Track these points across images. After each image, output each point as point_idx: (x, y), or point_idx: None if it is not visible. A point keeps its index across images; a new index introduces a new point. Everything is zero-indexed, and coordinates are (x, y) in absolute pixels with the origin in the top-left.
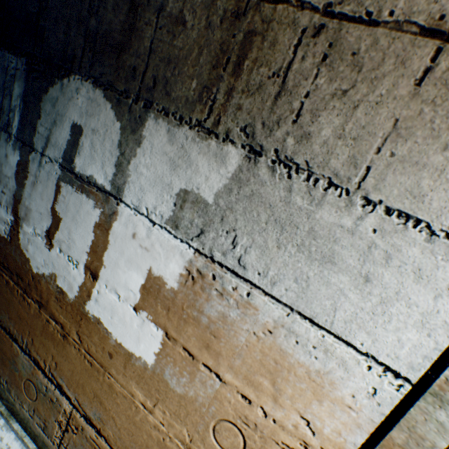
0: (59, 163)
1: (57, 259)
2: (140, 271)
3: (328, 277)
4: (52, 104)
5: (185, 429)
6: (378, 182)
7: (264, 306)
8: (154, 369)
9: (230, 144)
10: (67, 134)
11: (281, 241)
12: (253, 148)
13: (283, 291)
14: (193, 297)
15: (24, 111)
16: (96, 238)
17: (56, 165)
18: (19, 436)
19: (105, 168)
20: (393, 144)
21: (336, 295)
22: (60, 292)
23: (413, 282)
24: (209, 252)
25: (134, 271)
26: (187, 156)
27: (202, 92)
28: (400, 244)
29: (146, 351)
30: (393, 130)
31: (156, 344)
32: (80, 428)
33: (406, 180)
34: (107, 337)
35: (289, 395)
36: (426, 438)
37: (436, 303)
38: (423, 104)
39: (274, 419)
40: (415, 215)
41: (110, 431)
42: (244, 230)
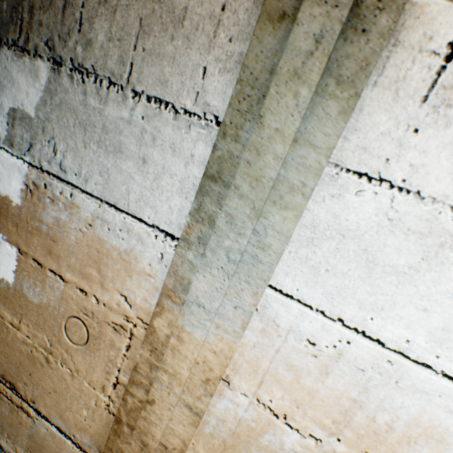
0: None
1: None
2: None
3: (121, 166)
4: None
5: (46, 336)
6: (139, 75)
7: (83, 204)
8: (15, 287)
9: (40, 59)
10: None
11: (87, 141)
12: (56, 60)
13: (94, 186)
14: (34, 209)
15: None
16: None
17: None
18: None
19: None
20: (143, 41)
21: (128, 180)
22: None
23: (172, 156)
24: (39, 163)
25: None
26: (11, 75)
27: (12, 13)
28: (160, 126)
29: (7, 272)
30: (141, 29)
31: (13, 262)
32: None
33: (156, 71)
34: None
35: (111, 278)
36: (185, 277)
37: (187, 170)
38: (154, 3)
39: (104, 303)
40: (165, 99)
41: None
42: (60, 137)
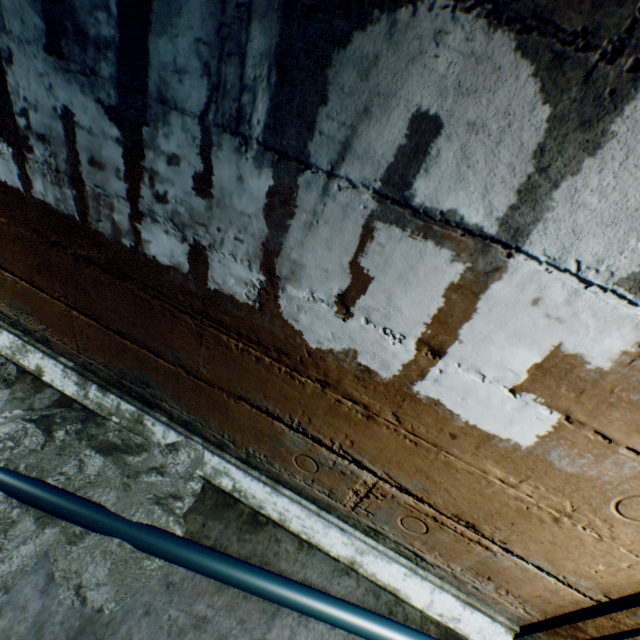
0: (372, 190)
1: (360, 332)
2: (536, 347)
3: None
4: (358, 72)
5: (567, 501)
6: None
7: None
8: (531, 450)
9: None
10: (398, 134)
11: None
12: None
13: None
14: (638, 379)
15: (281, 89)
16: (447, 305)
17: (364, 194)
18: (295, 500)
19: (489, 197)
20: None
21: None
22: (363, 371)
23: None
24: None
25: (522, 348)
26: None
27: None
28: None
29: (521, 434)
30: None
31: (542, 427)
32: (388, 496)
33: None
34: (450, 419)
35: None
36: None
37: None
38: None
39: None
40: None
41: (438, 499)
42: None
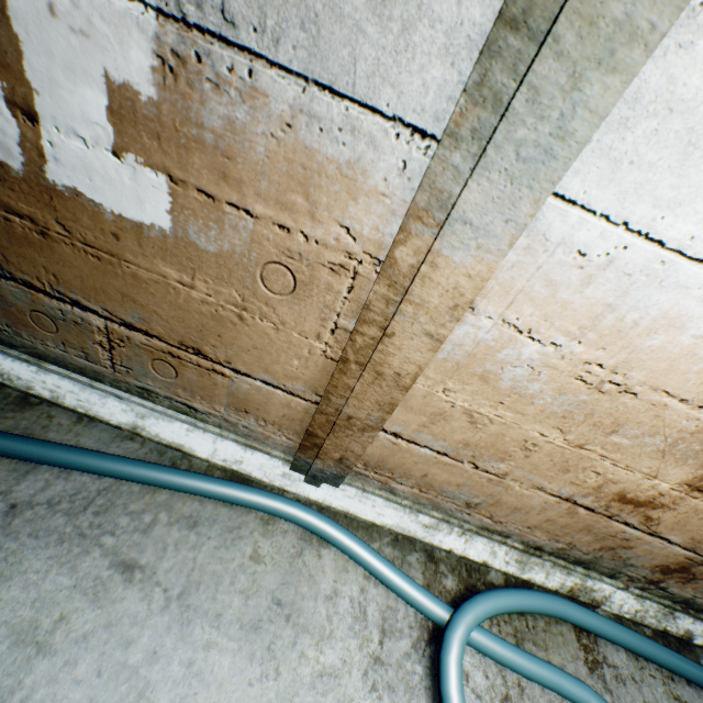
0: None
1: None
2: (94, 83)
3: (341, 7)
4: None
5: (234, 291)
6: None
7: (274, 89)
8: (176, 234)
9: None
10: None
11: None
12: None
13: (291, 53)
14: (183, 105)
15: None
16: None
17: None
18: (64, 376)
19: None
20: None
21: (353, 37)
22: None
23: None
24: (177, 9)
25: (85, 87)
26: None
27: None
28: None
29: (157, 214)
30: None
31: (164, 198)
32: (126, 340)
33: None
34: (100, 214)
35: (325, 206)
36: (445, 191)
37: (461, 10)
38: None
39: (317, 241)
40: None
41: (159, 328)
42: None
